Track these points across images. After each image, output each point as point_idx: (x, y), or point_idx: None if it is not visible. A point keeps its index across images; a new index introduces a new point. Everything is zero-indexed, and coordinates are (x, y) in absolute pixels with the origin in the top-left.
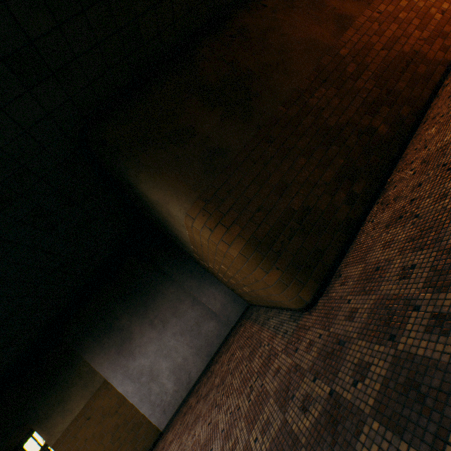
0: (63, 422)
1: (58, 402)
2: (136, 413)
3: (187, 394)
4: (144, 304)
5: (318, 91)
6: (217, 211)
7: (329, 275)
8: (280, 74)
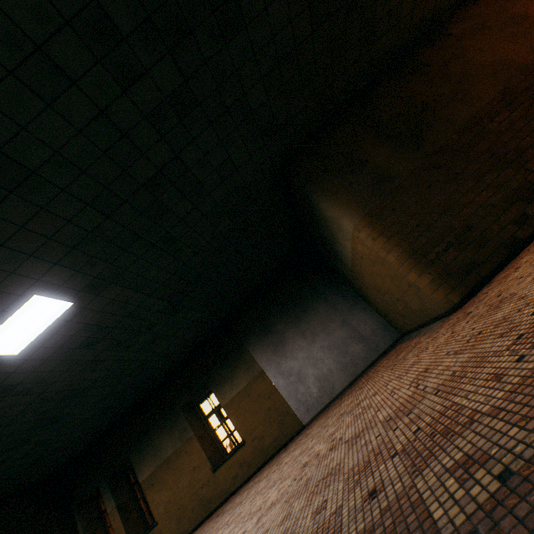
0: (230, 392)
1: (228, 376)
2: (284, 403)
3: (329, 402)
4: (298, 316)
5: (499, 116)
6: (380, 225)
7: (481, 284)
8: (456, 103)
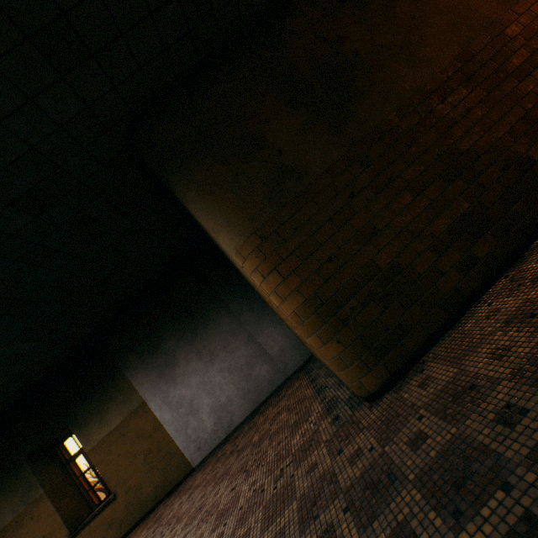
0: (99, 432)
1: (96, 411)
2: (170, 442)
3: (225, 437)
4: (194, 331)
5: (454, 94)
6: (275, 253)
7: (408, 364)
8: (401, 63)
